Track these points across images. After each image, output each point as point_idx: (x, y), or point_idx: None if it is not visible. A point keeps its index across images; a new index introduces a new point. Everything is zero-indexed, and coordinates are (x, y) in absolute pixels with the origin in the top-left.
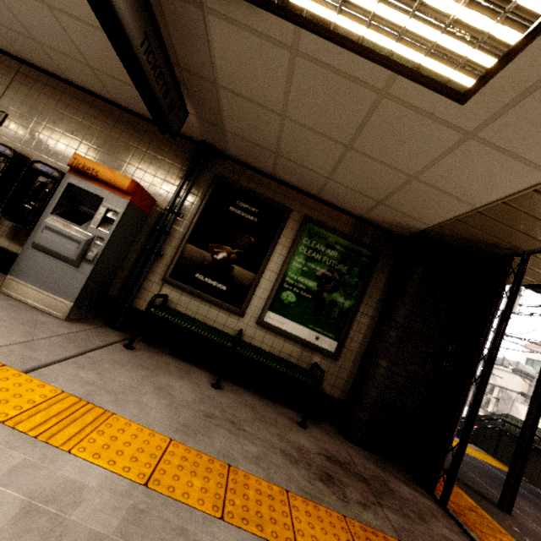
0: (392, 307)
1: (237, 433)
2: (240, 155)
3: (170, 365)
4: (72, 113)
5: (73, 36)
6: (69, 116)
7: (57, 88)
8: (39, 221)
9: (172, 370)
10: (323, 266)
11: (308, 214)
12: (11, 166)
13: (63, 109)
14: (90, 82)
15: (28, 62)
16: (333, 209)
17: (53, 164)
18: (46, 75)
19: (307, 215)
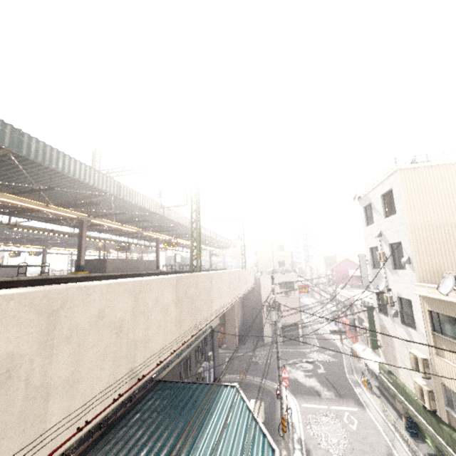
0: None
1: None
2: None
3: None
4: None
5: None
6: None
7: None
8: None
9: None
10: None
11: None
12: None
13: None
14: None
15: None
16: None
17: None
18: None
19: None
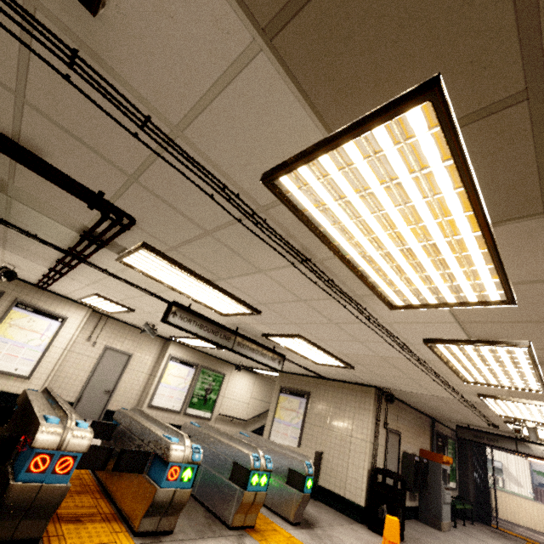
0: (466, 464)
1: (498, 539)
2: (441, 421)
3: (458, 526)
4: (410, 420)
5: (455, 416)
6: (410, 422)
7: (406, 409)
8: (441, 491)
9: (463, 528)
10: (450, 454)
11: (446, 434)
12: (417, 465)
13: (408, 419)
14: (422, 409)
15: (399, 399)
16: (448, 428)
17: (411, 450)
18: (403, 404)
19: (446, 434)
